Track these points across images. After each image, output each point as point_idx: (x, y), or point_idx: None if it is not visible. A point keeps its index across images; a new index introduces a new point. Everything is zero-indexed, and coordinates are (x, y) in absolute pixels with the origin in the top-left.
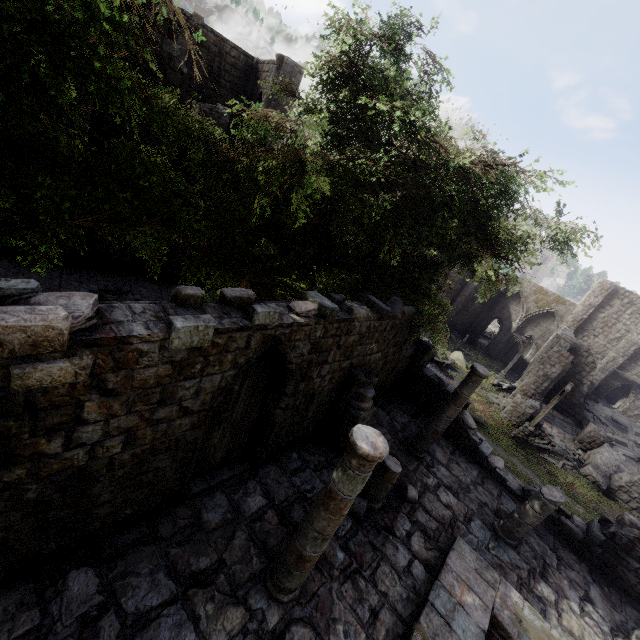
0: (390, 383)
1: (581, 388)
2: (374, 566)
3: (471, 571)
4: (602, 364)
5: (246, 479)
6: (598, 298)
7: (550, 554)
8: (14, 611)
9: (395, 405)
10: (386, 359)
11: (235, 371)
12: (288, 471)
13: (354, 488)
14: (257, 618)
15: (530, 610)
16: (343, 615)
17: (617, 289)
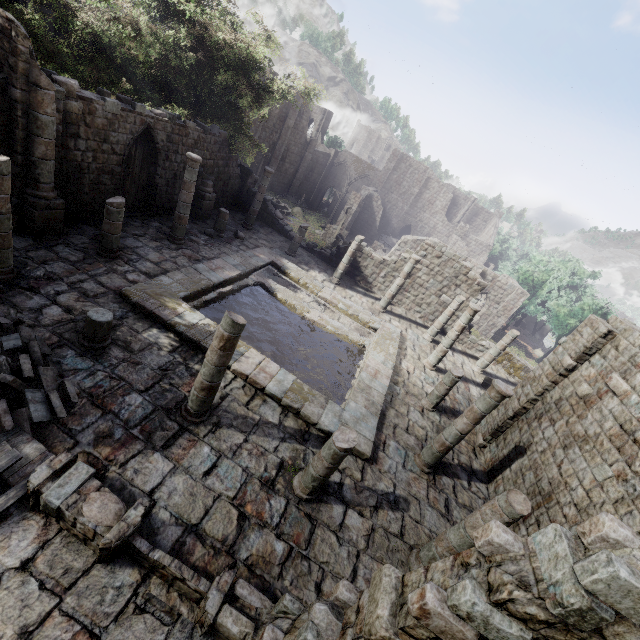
0: (231, 197)
1: (375, 224)
2: (220, 247)
3: (266, 253)
4: (396, 213)
5: (149, 218)
6: (392, 163)
7: (313, 262)
8: (65, 228)
9: (236, 211)
10: (219, 169)
11: (132, 136)
12: (171, 220)
13: (192, 176)
14: (167, 245)
15: (291, 263)
16: (205, 251)
17: (403, 155)
